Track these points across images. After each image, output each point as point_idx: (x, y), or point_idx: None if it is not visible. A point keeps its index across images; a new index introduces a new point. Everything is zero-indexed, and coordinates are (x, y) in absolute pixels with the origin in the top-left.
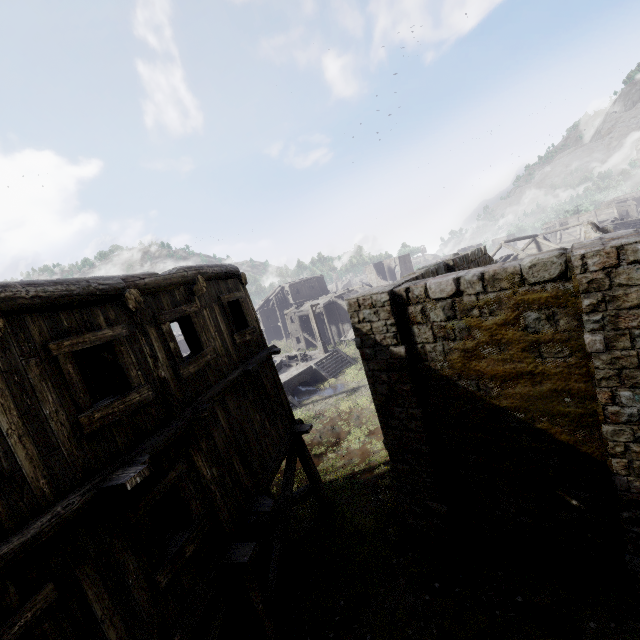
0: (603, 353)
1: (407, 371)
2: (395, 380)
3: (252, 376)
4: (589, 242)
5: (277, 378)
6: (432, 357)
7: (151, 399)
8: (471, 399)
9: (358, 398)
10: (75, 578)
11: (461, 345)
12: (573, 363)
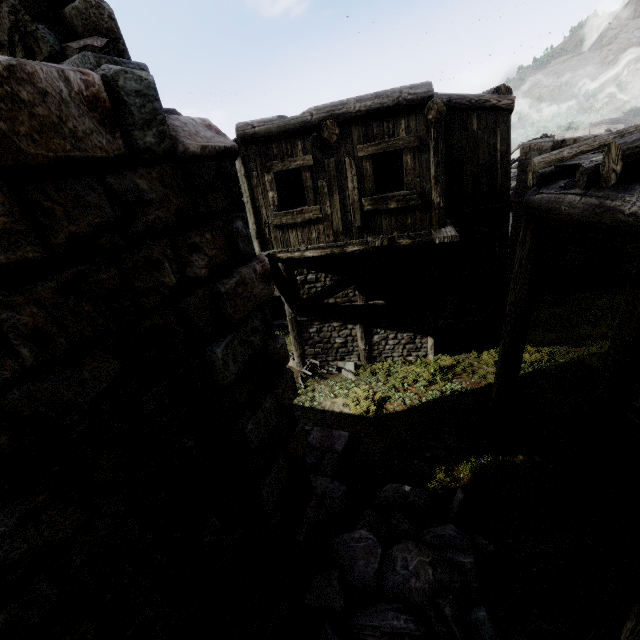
0: None
1: None
2: None
3: None
4: None
5: None
6: None
7: None
8: None
9: None
10: None
11: None
12: None
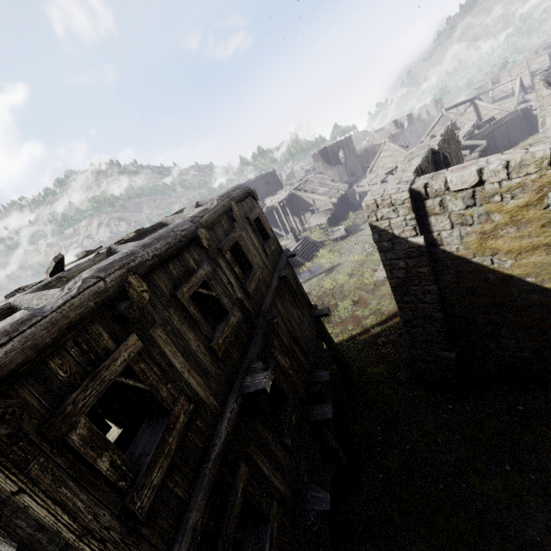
0: None
1: (425, 257)
2: (412, 265)
3: (283, 279)
4: None
5: (295, 276)
6: (448, 242)
7: (241, 318)
8: (484, 272)
9: (337, 276)
10: (249, 455)
11: (479, 229)
12: None
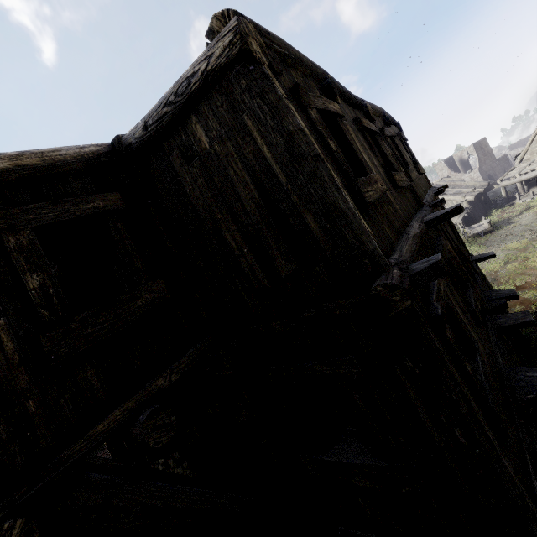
0: None
1: None
2: None
3: None
4: None
5: None
6: None
7: (409, 183)
8: None
9: (486, 264)
10: None
11: None
12: None
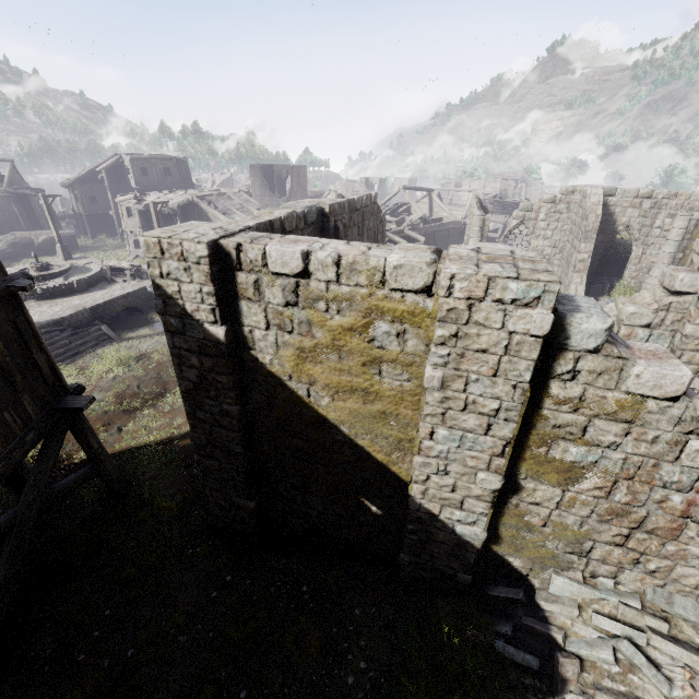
0: (438, 390)
1: (225, 360)
2: (209, 367)
3: None
4: (466, 252)
5: (27, 328)
6: (261, 347)
7: None
8: (298, 404)
9: None
10: None
11: (298, 341)
12: (408, 389)
